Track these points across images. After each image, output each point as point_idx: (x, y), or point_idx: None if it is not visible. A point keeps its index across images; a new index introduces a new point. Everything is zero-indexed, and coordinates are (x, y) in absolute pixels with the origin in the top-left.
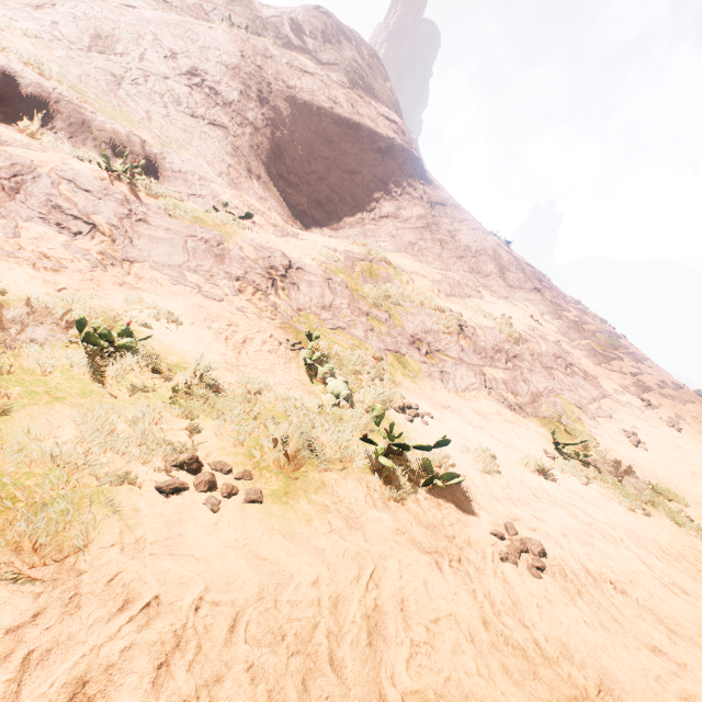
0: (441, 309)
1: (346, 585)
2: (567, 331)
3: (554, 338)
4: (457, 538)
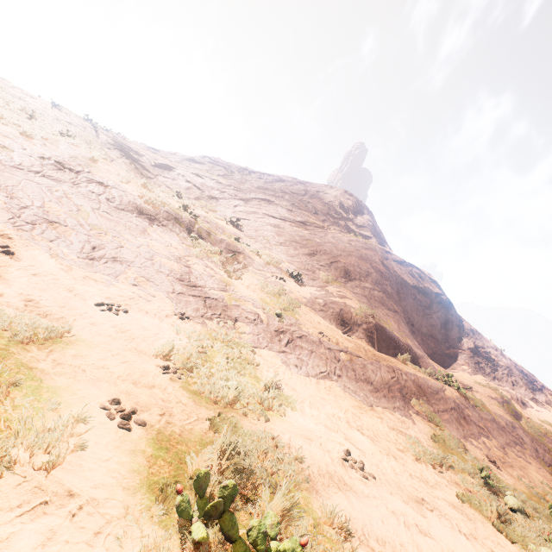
0: None
1: None
2: None
3: None
4: None
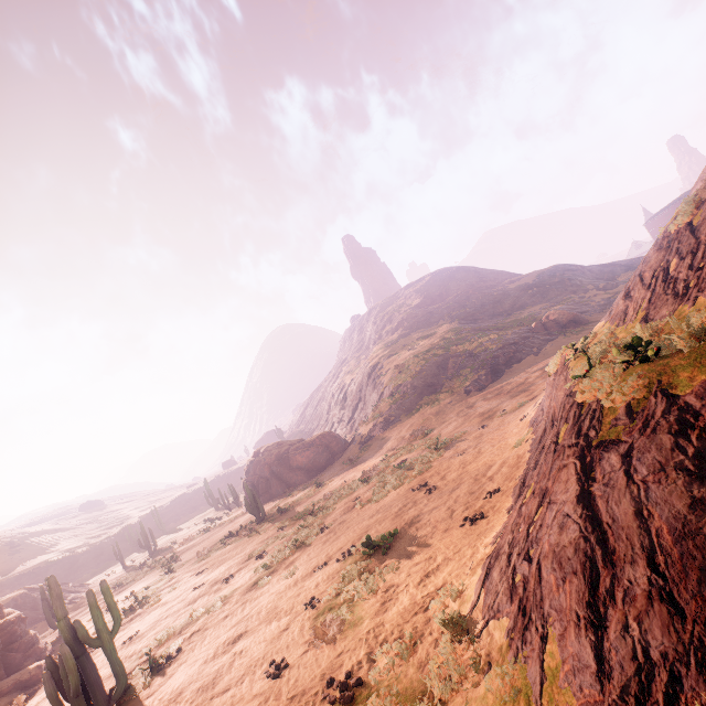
0: None
1: None
2: None
3: None
4: None
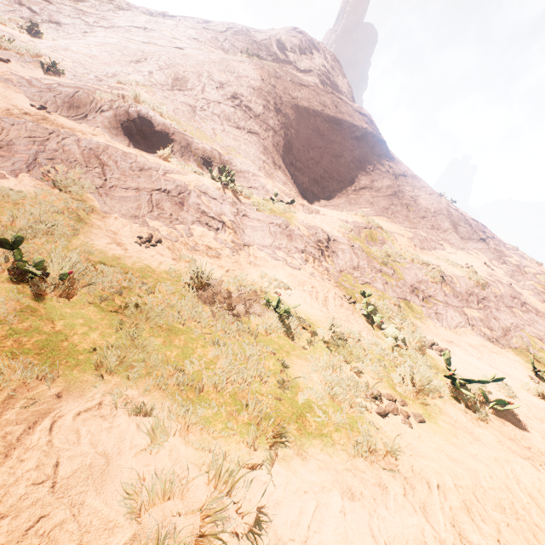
0: (427, 264)
1: (504, 479)
2: (513, 274)
3: (506, 281)
4: (532, 448)
